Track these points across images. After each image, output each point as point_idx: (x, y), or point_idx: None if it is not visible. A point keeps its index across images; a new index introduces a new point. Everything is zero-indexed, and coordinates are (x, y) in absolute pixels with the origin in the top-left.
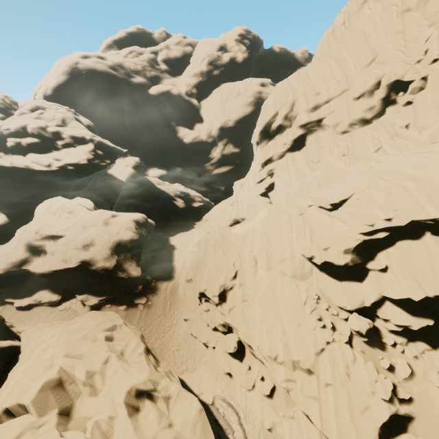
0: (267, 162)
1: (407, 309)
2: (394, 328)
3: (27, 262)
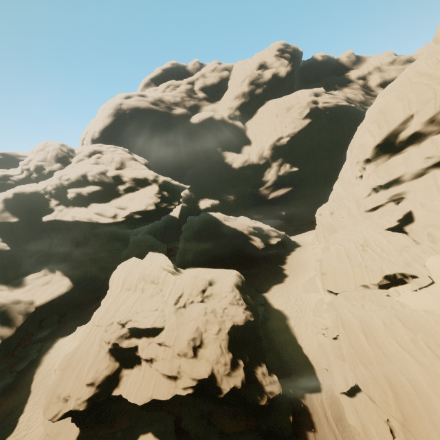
0: (390, 184)
1: None
2: None
3: (117, 380)
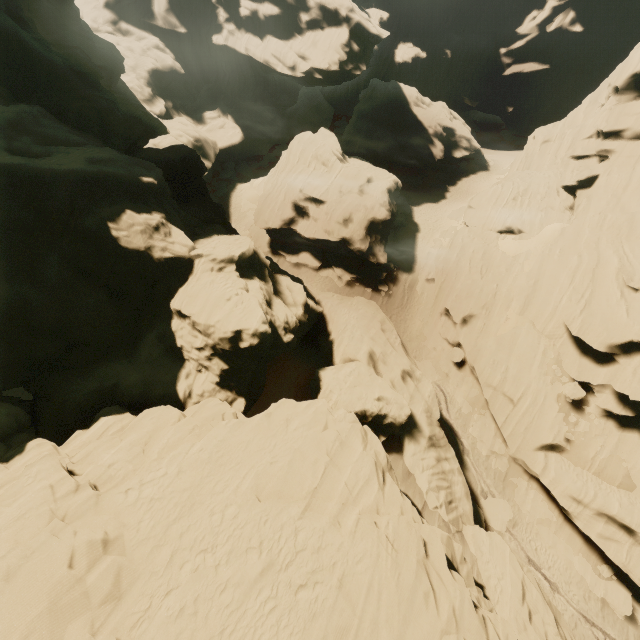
0: (610, 135)
1: (620, 400)
2: (600, 405)
3: (294, 222)
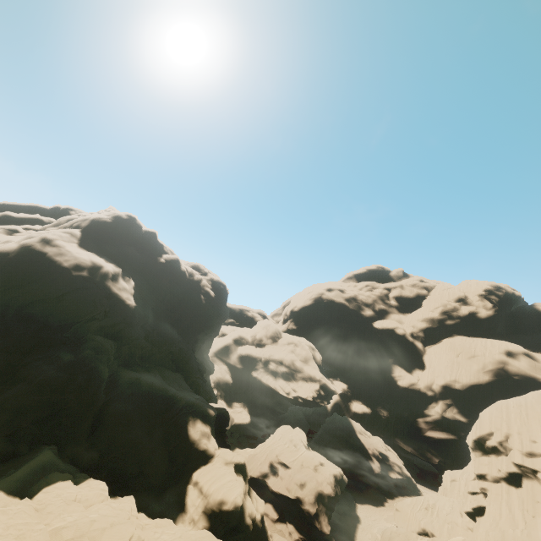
0: (481, 477)
1: None
2: None
3: (267, 476)
